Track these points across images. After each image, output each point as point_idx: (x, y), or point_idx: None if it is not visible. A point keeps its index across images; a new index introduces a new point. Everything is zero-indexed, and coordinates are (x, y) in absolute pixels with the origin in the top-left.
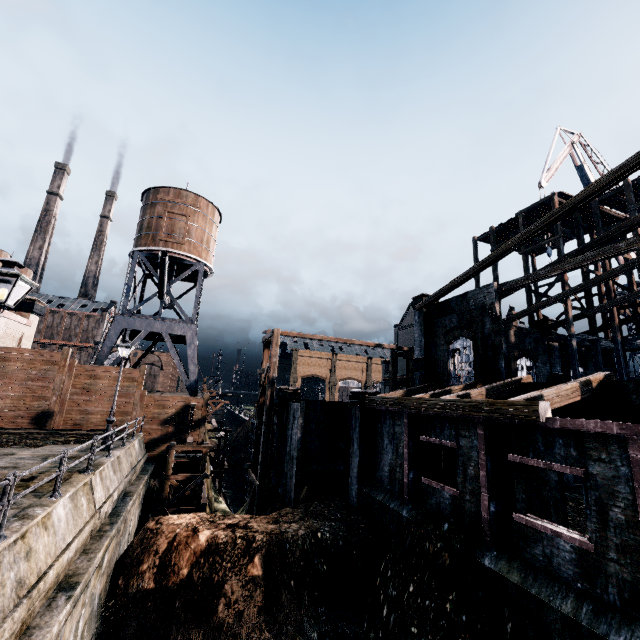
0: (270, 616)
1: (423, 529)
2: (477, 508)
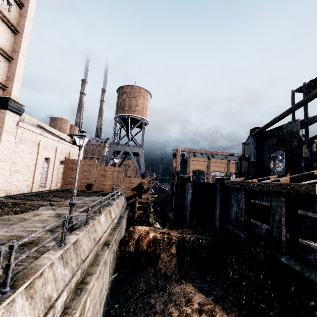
0: (179, 269)
1: (250, 242)
2: (279, 235)
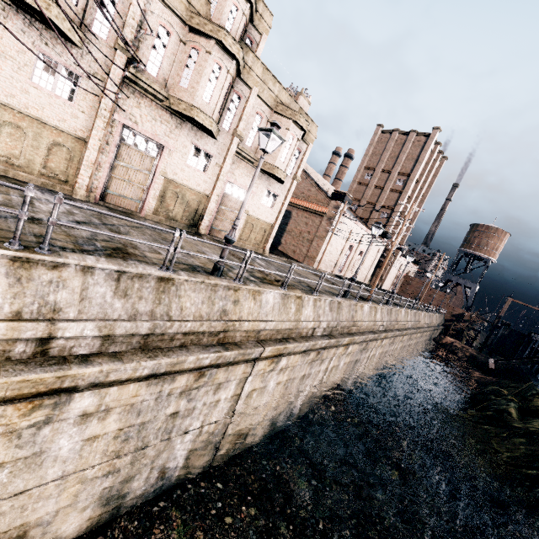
0: (467, 363)
1: None
2: None
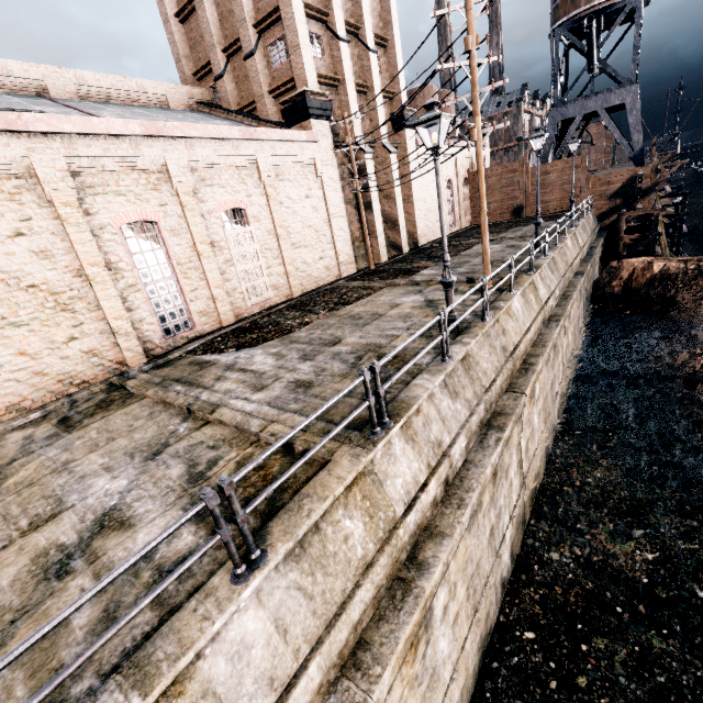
0: None
1: None
2: None
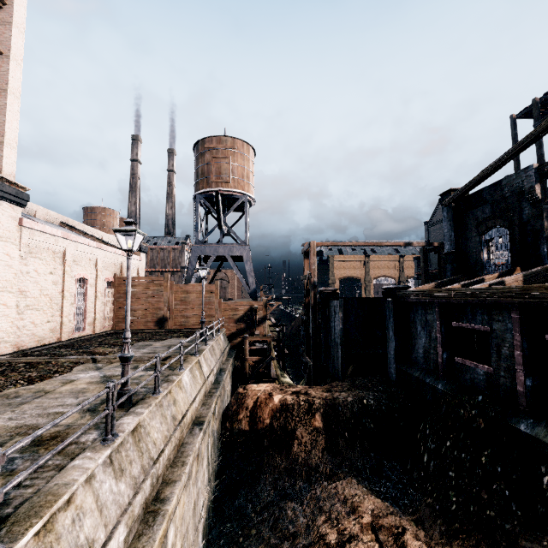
0: (332, 455)
1: (457, 399)
2: (512, 383)
